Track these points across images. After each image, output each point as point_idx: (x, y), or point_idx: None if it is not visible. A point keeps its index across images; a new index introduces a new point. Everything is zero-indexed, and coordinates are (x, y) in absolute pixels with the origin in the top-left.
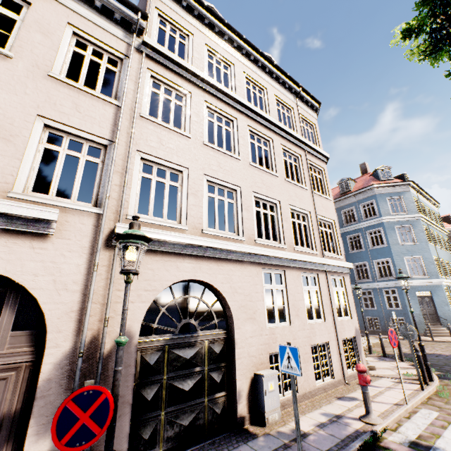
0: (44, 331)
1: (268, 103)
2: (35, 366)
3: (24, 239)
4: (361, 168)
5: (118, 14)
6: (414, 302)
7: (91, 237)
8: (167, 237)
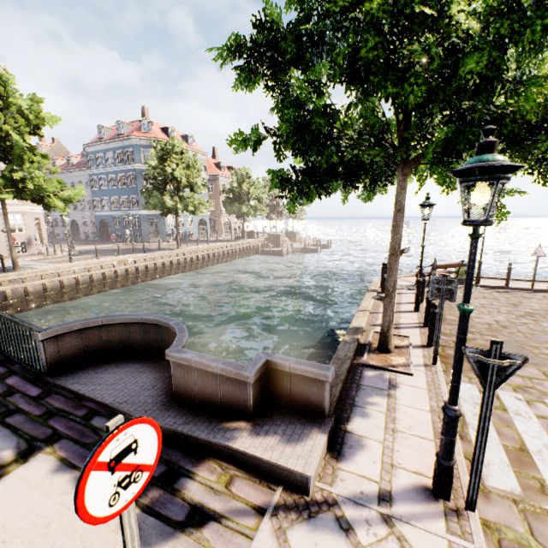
0: None
1: None
2: None
3: None
4: (142, 111)
5: None
6: (147, 224)
7: None
8: None
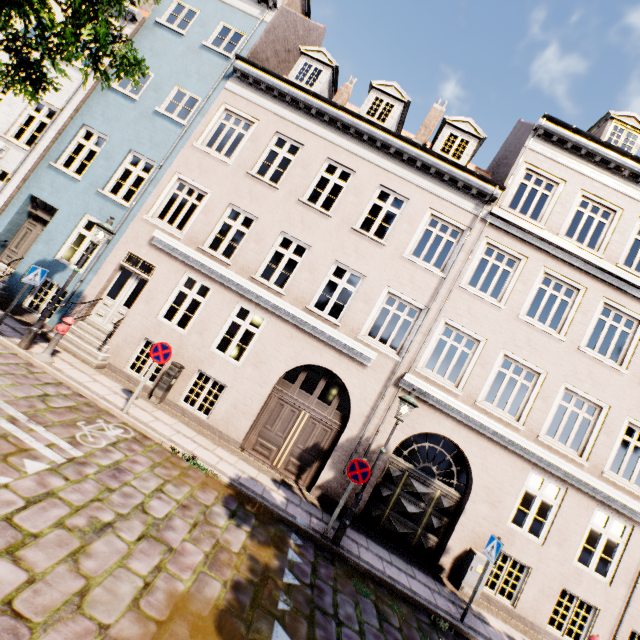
0: (347, 418)
1: None
2: (338, 433)
3: (356, 364)
4: None
5: (475, 190)
6: None
7: (388, 375)
8: (438, 396)
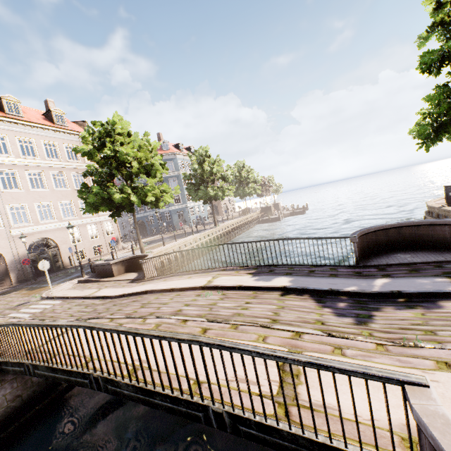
0: (3, 258)
1: (60, 151)
2: (4, 264)
3: None
4: (158, 136)
5: None
6: (176, 216)
7: (5, 235)
8: (28, 229)
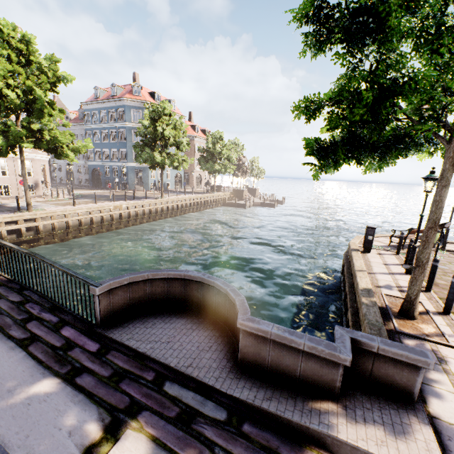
0: None
1: None
2: None
3: None
4: (133, 76)
5: None
6: (133, 175)
7: None
8: None
